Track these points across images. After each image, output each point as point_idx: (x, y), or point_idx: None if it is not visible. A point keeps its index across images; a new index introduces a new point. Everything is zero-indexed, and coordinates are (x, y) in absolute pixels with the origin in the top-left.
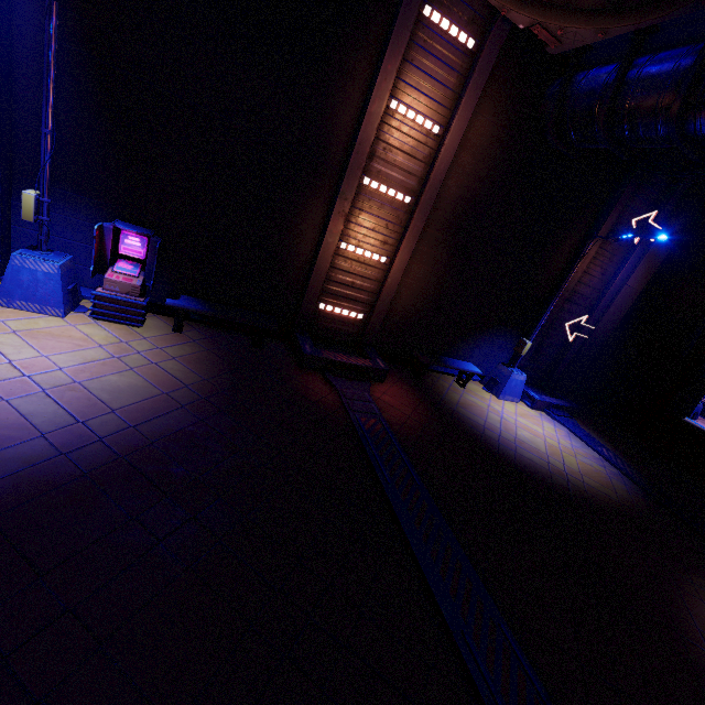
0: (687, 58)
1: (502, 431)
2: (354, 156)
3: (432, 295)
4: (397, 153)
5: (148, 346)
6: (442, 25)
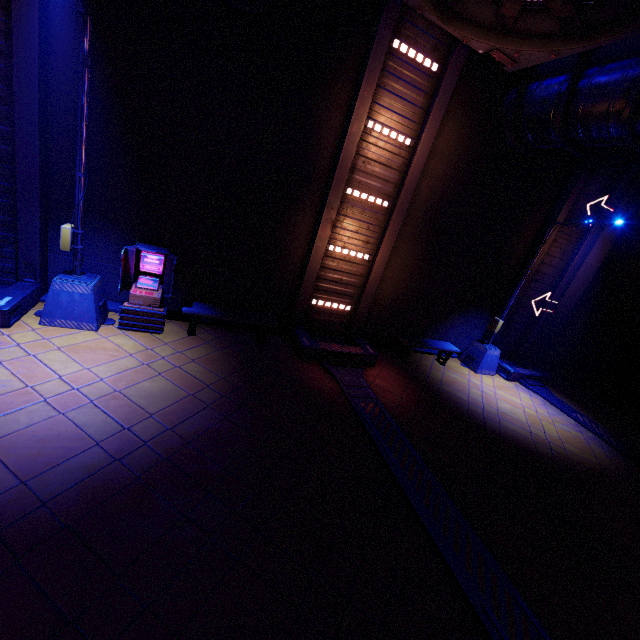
0: (633, 70)
1: (485, 404)
2: (338, 171)
3: (410, 284)
4: (374, 165)
5: (170, 351)
6: (409, 54)
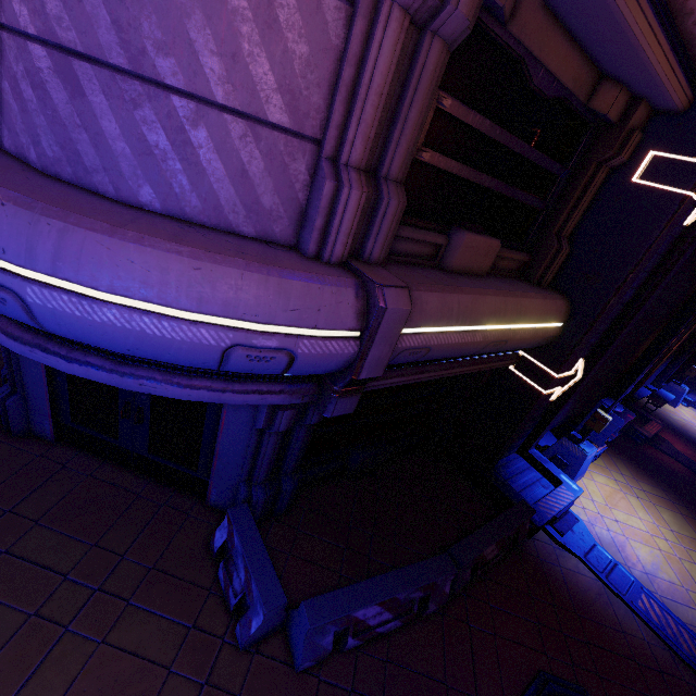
0: None
1: None
2: None
3: None
4: None
5: (620, 476)
6: None
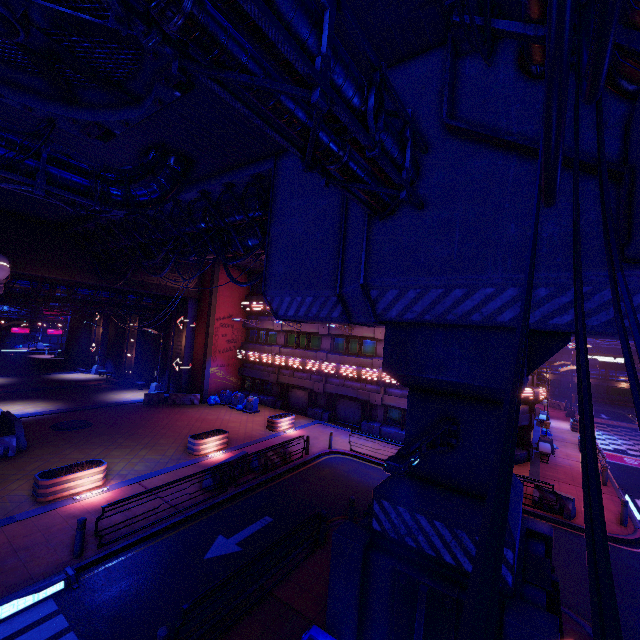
0: None
1: None
2: None
3: None
4: None
5: None
6: None
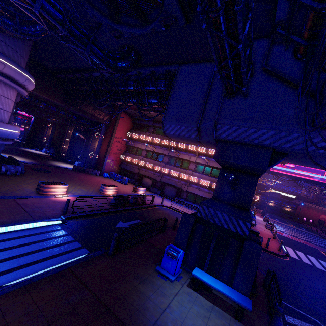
0: None
1: None
2: None
3: None
4: None
5: None
6: None
